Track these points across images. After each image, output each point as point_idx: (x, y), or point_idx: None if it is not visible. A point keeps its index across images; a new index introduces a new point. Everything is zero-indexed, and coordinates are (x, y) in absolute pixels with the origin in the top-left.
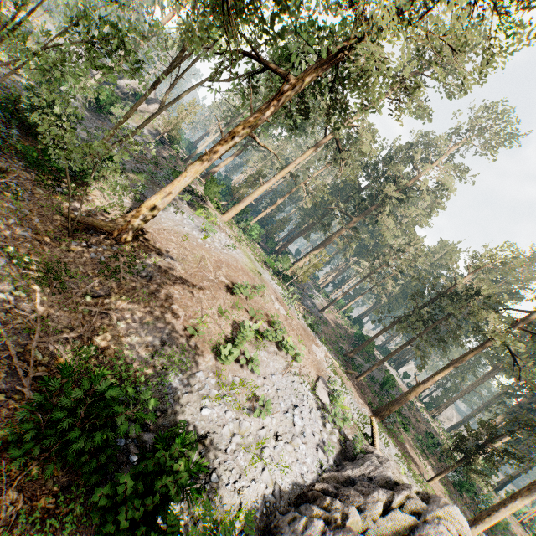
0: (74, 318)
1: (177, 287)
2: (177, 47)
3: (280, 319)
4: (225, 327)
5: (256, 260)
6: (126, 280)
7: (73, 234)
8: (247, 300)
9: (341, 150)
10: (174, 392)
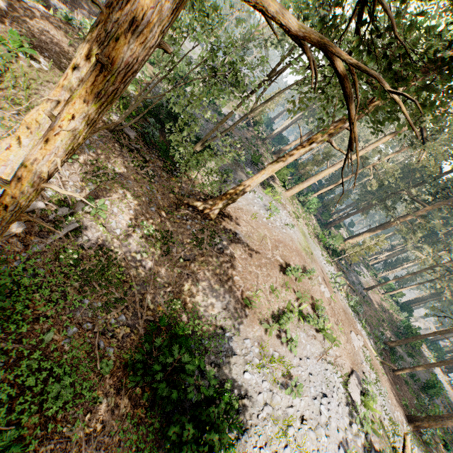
0: (171, 276)
1: (241, 261)
2: (273, 46)
3: (323, 303)
4: (273, 304)
5: (309, 236)
6: (207, 250)
7: (179, 209)
8: (296, 281)
9: (425, 138)
10: (226, 351)
